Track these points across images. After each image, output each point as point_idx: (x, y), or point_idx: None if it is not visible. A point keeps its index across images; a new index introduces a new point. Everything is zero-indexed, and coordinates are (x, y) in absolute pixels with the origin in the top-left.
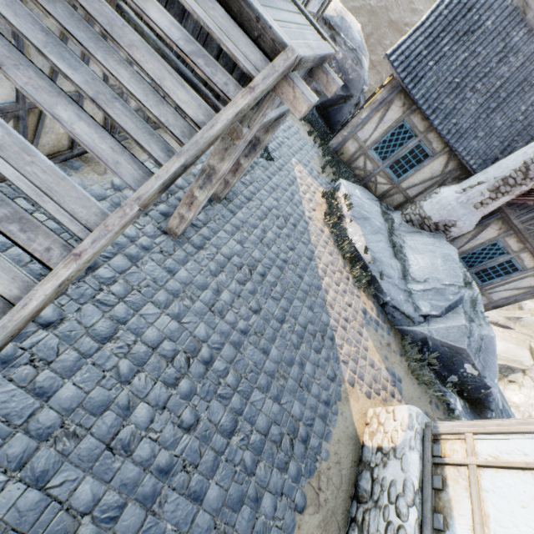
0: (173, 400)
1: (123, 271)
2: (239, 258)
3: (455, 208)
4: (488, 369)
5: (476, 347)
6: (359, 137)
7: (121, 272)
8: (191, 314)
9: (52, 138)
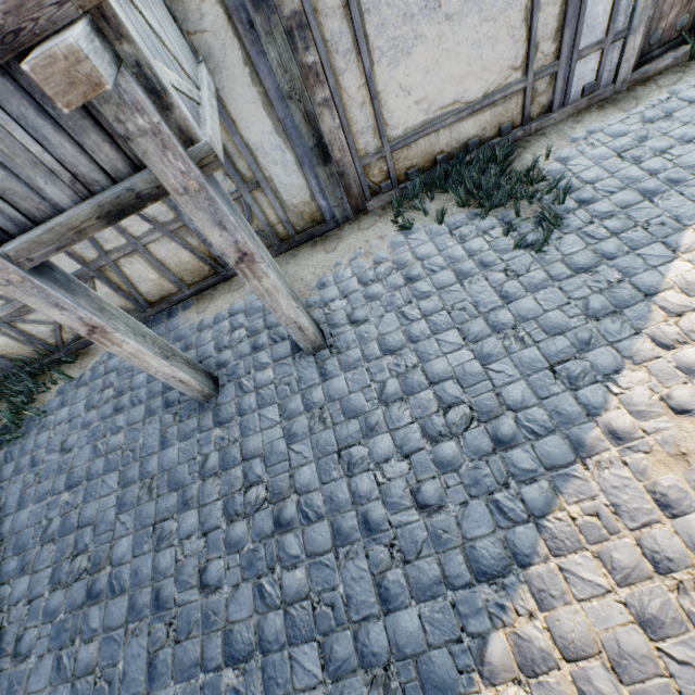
0: (40, 602)
1: (132, 424)
2: (263, 464)
3: None
4: None
5: None
6: None
7: (130, 424)
8: (133, 514)
9: (152, 285)
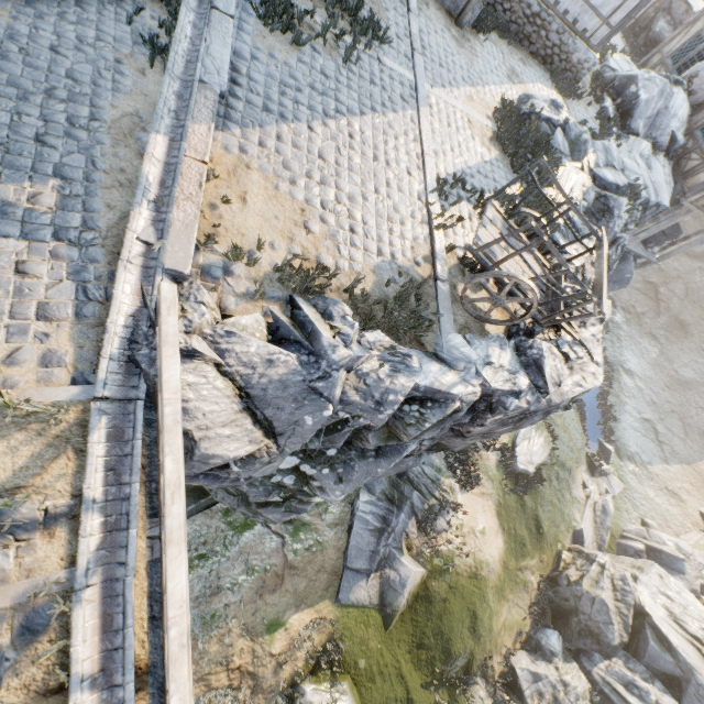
0: None
1: None
2: None
3: (703, 63)
4: (646, 90)
5: (646, 78)
6: (664, 51)
7: None
8: None
9: None
